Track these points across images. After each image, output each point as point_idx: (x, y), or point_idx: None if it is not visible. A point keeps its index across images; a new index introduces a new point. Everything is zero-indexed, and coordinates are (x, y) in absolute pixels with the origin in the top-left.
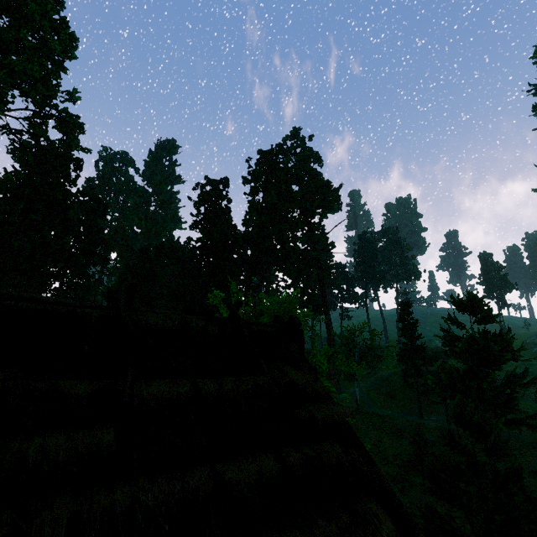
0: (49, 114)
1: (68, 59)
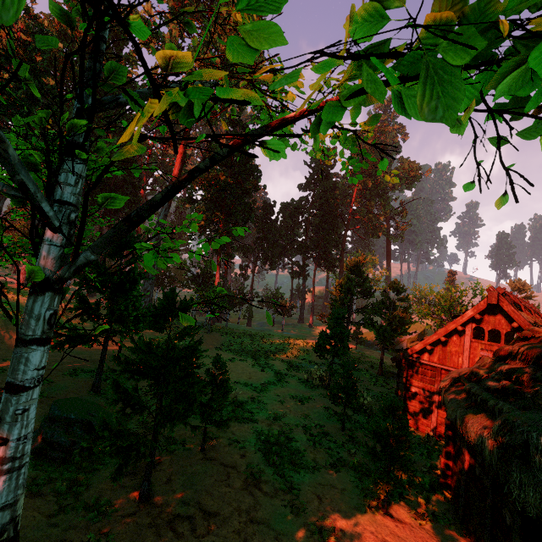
0: None
1: None
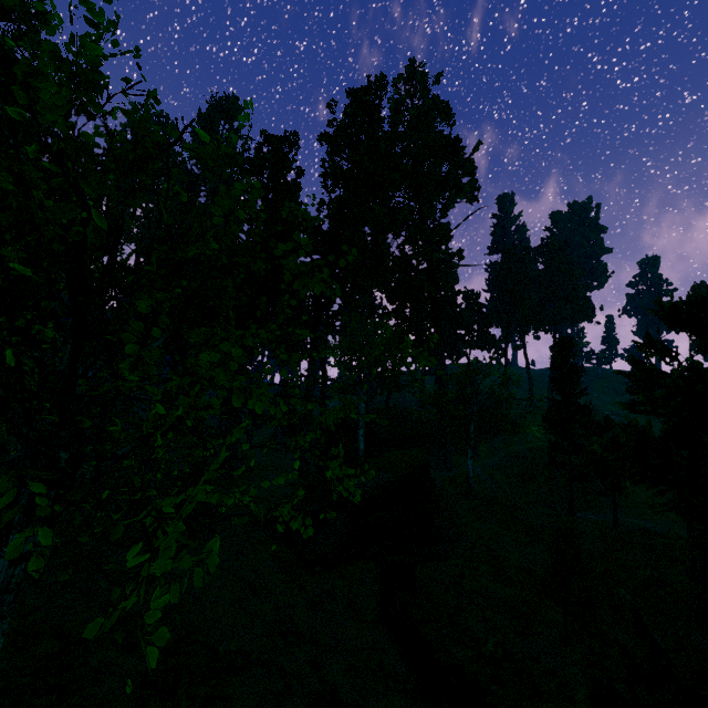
0: None
1: None
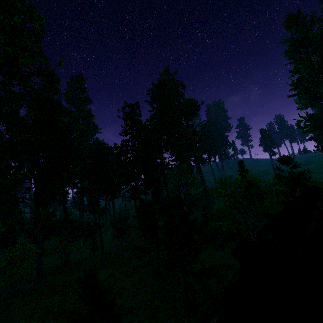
0: (43, 74)
1: (45, 35)
